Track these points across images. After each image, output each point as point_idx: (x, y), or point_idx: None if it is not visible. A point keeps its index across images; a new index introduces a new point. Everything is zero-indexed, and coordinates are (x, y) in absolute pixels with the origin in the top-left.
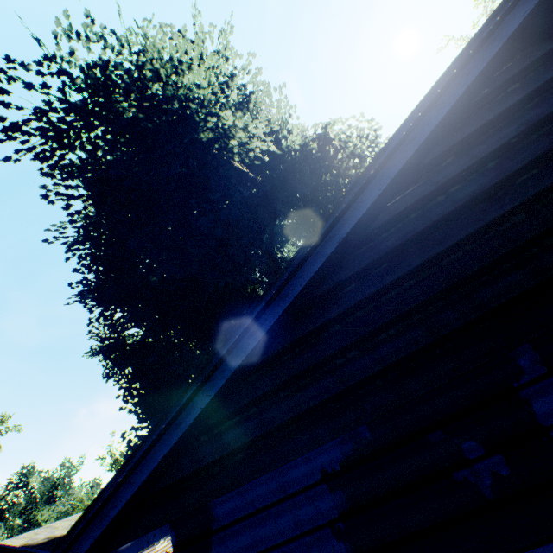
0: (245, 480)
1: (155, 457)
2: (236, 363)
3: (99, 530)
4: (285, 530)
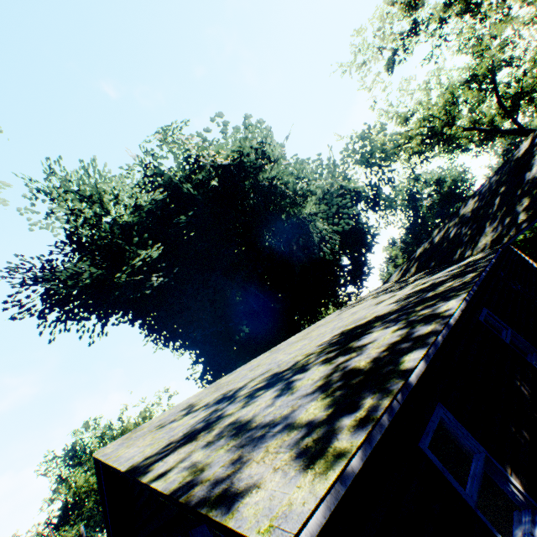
0: None
1: None
2: None
3: None
4: None
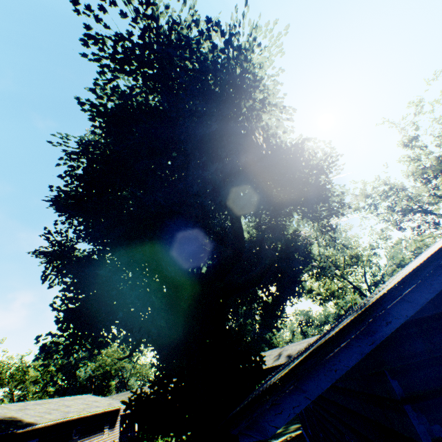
0: None
1: (437, 279)
2: None
3: (368, 346)
4: None
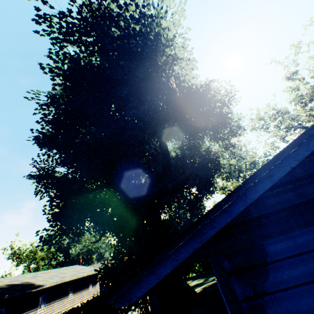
0: (293, 230)
1: (249, 196)
2: None
3: (199, 243)
4: None
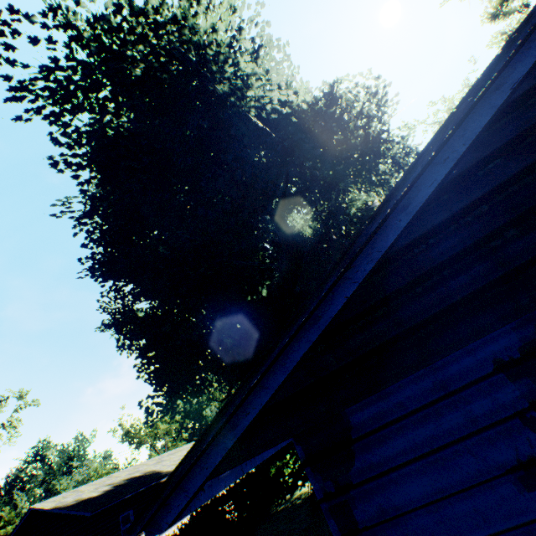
0: (387, 383)
1: (291, 357)
2: (385, 243)
3: (231, 440)
4: (454, 428)
